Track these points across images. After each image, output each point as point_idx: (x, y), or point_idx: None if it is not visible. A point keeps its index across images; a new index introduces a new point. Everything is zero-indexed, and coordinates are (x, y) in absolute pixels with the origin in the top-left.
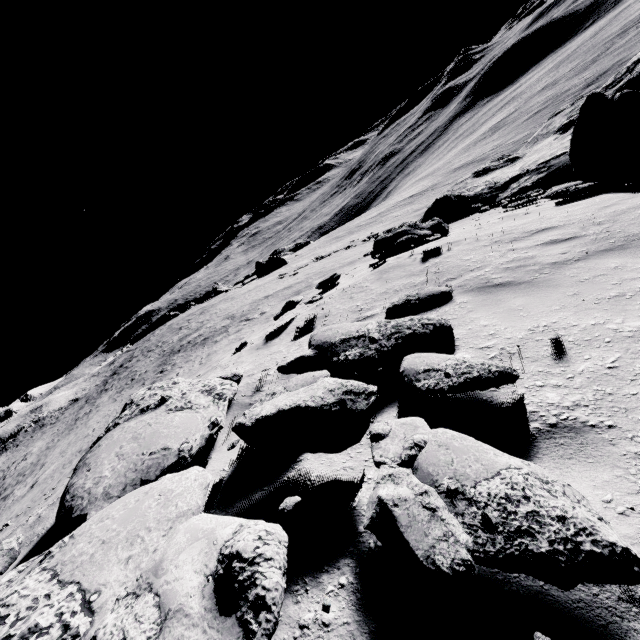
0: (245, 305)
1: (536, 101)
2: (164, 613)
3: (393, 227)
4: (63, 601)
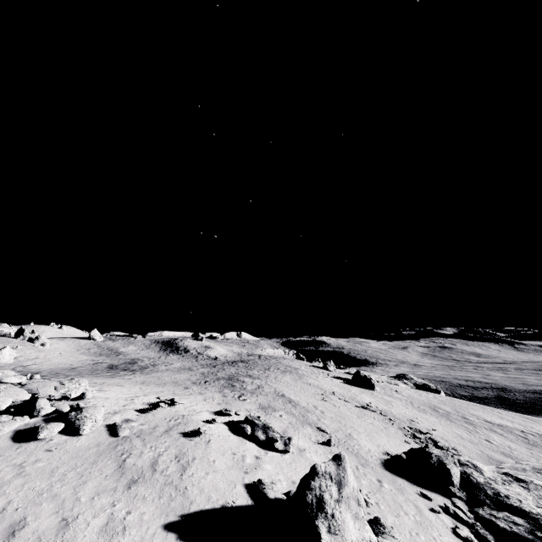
0: (274, 388)
1: None
2: None
3: (439, 441)
4: None
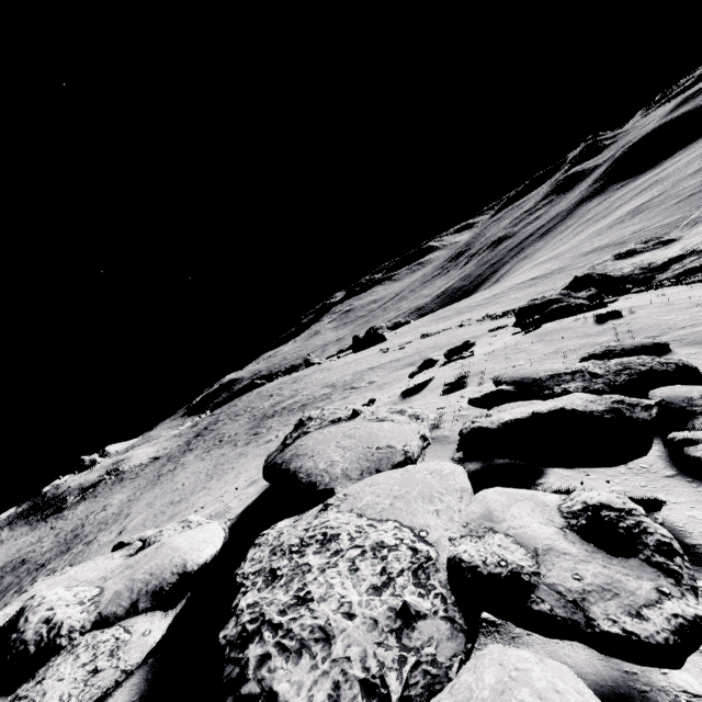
0: (346, 375)
1: (688, 184)
2: (530, 550)
3: (514, 308)
4: (393, 530)
